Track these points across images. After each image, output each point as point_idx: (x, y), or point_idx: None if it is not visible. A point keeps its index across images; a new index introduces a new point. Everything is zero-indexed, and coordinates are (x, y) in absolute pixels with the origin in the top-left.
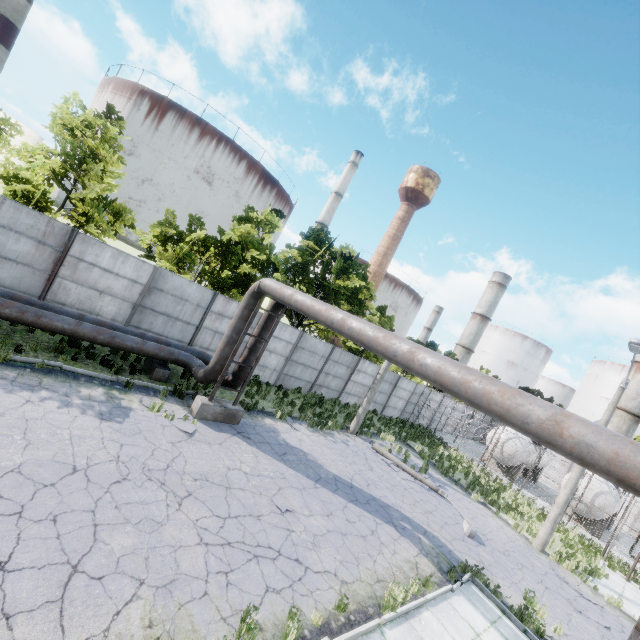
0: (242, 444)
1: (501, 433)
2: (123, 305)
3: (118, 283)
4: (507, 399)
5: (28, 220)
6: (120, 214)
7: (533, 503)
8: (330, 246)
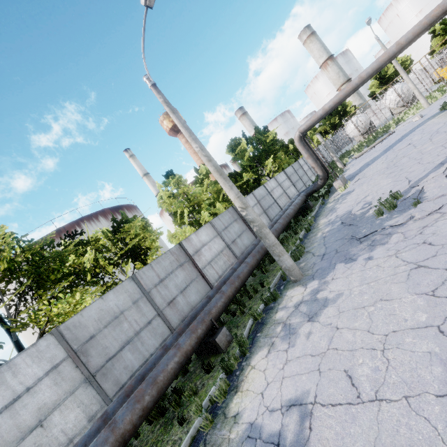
0: (363, 172)
1: (357, 118)
2: (263, 216)
3: (255, 210)
4: (439, 9)
5: (226, 217)
6: (212, 203)
7: (396, 117)
8: (239, 143)
